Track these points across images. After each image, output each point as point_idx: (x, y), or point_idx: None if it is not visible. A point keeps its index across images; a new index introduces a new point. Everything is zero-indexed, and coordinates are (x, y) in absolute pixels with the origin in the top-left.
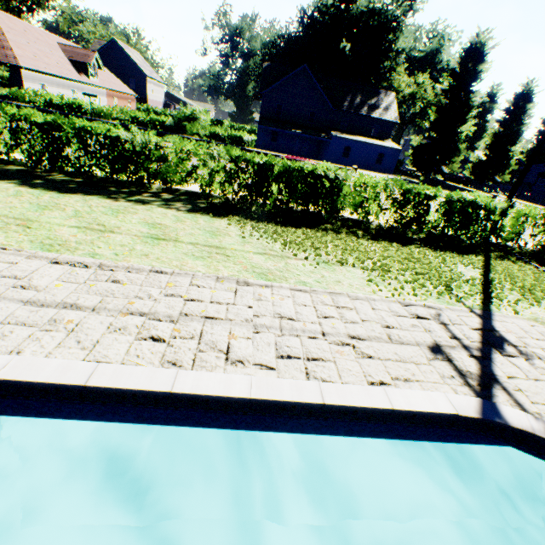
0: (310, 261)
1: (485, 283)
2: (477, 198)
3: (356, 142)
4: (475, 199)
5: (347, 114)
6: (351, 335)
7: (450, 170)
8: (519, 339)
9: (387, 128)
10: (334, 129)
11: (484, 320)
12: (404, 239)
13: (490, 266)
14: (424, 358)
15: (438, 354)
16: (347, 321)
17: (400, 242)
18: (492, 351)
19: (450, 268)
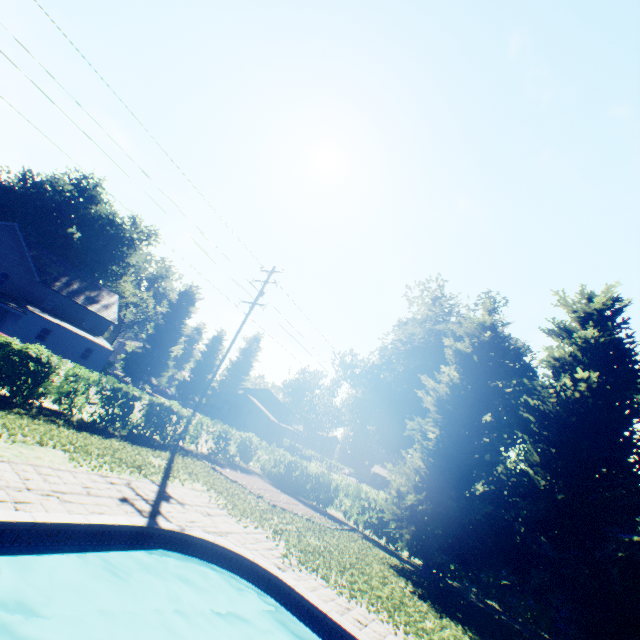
0: (5, 438)
1: (169, 468)
2: (173, 405)
3: (62, 328)
4: (172, 405)
5: (58, 294)
6: (56, 490)
7: (160, 383)
8: (181, 496)
9: (105, 325)
10: (34, 304)
11: (162, 487)
12: (107, 434)
13: (175, 459)
14: (116, 503)
15: (127, 502)
16: (51, 482)
17: (103, 435)
18: (163, 501)
19: (144, 457)
